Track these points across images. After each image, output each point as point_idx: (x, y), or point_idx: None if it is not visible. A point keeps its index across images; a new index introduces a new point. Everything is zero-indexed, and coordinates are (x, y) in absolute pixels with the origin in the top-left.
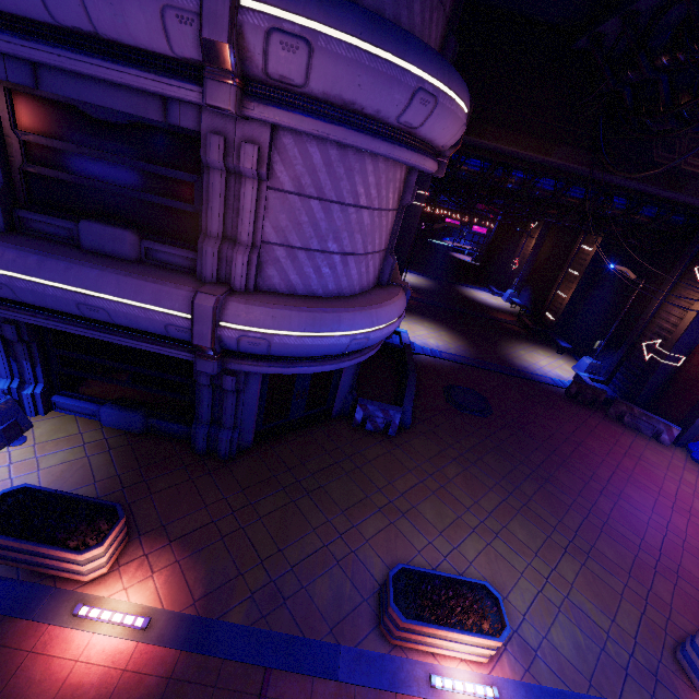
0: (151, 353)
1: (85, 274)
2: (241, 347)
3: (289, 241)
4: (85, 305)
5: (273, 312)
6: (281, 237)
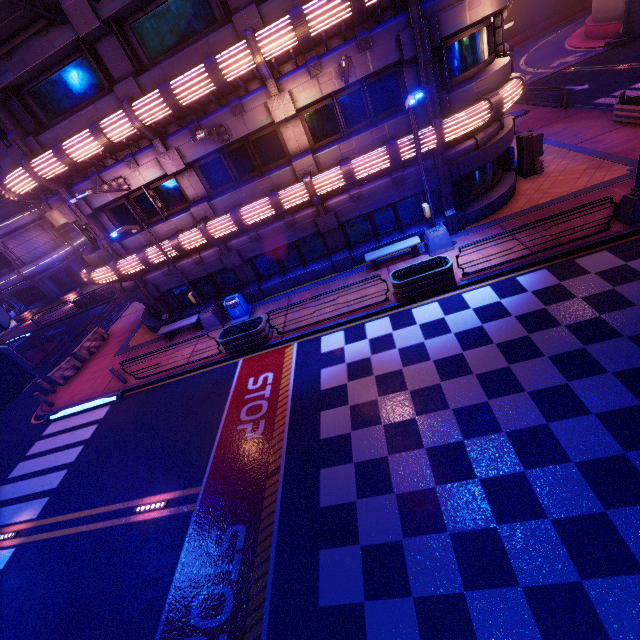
0: (31, 288)
1: (3, 279)
2: (29, 275)
3: (23, 254)
4: (7, 283)
5: (27, 267)
6: (21, 255)
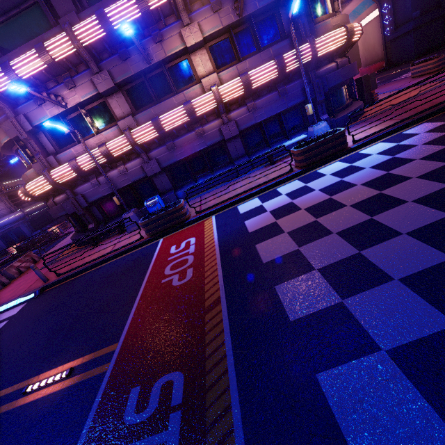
0: None
1: None
2: None
3: None
4: None
5: None
6: None
